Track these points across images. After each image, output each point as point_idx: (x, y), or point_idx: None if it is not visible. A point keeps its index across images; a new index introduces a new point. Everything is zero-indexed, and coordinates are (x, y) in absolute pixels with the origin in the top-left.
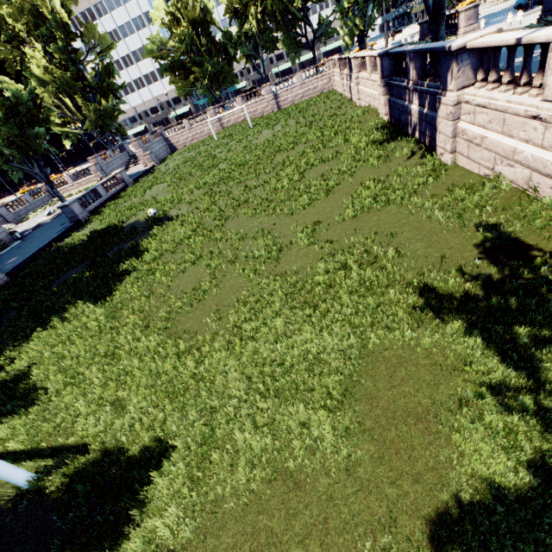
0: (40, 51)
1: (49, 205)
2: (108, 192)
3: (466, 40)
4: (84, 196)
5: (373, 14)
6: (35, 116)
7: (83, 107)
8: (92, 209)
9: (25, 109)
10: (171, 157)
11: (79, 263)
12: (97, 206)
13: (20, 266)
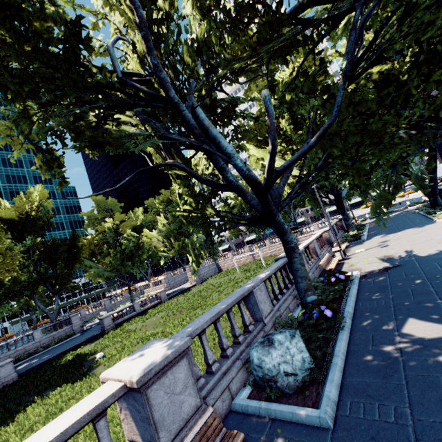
0: (163, 217)
1: (134, 300)
2: (143, 307)
3: (109, 373)
4: (122, 310)
5: (215, 246)
6: (136, 253)
7: (174, 243)
8: (121, 321)
9: (129, 250)
10: (208, 279)
11: (27, 392)
12: (126, 319)
13: (36, 367)
